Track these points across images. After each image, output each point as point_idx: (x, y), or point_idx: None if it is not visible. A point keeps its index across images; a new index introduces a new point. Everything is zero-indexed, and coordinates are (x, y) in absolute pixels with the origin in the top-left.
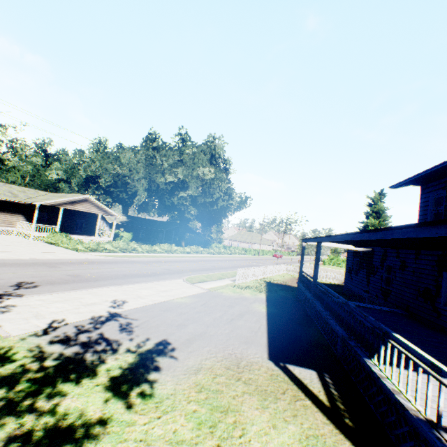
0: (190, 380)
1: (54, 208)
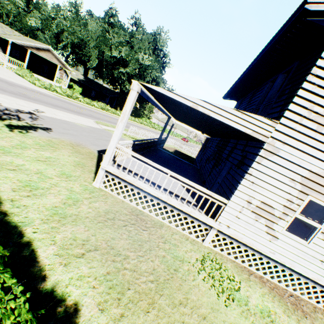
0: (47, 138)
1: (24, 49)
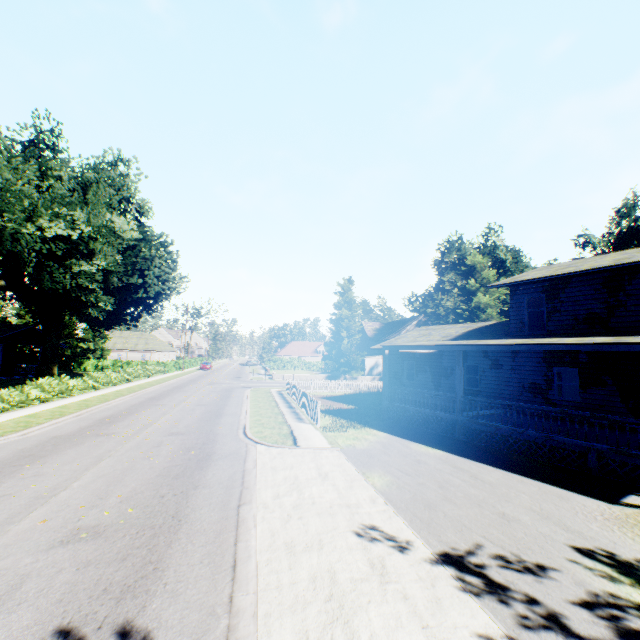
0: None
1: None
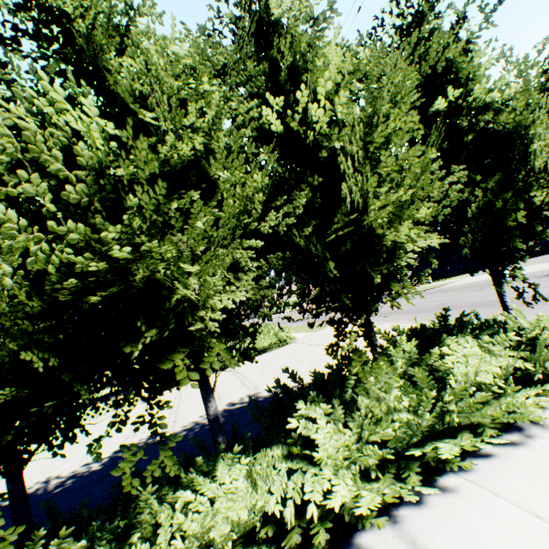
0: None
1: None
